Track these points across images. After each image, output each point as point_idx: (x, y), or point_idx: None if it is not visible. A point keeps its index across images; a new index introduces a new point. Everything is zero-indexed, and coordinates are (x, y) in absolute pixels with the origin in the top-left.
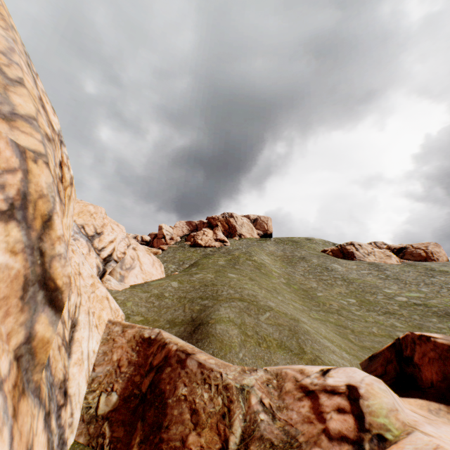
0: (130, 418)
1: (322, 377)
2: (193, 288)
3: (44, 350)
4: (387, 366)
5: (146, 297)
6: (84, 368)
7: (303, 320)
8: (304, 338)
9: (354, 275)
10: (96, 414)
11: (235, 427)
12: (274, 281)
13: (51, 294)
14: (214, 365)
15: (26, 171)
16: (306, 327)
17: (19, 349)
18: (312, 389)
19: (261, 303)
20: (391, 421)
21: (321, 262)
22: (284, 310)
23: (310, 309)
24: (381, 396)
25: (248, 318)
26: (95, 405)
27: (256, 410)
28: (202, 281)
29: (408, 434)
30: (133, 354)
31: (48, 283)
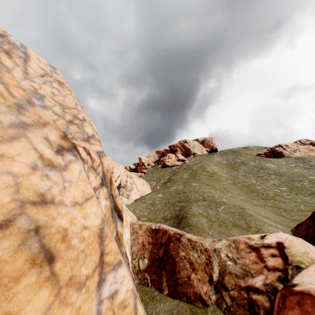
0: (157, 270)
1: (261, 239)
2: (171, 196)
3: (122, 238)
4: (308, 230)
5: (145, 206)
6: (127, 248)
7: (247, 208)
8: (249, 219)
9: (283, 170)
10: (139, 269)
11: (214, 269)
12: (224, 183)
13: (118, 213)
14: (196, 239)
15: (102, 163)
16: (250, 211)
17: (116, 238)
18: (256, 247)
19: (217, 200)
20: (304, 258)
21: (257, 164)
22: (233, 202)
23: (252, 199)
24: (298, 246)
25: (210, 210)
26: (137, 265)
27: (225, 260)
28: (176, 191)
29: (313, 263)
30: (149, 238)
31: (116, 208)
